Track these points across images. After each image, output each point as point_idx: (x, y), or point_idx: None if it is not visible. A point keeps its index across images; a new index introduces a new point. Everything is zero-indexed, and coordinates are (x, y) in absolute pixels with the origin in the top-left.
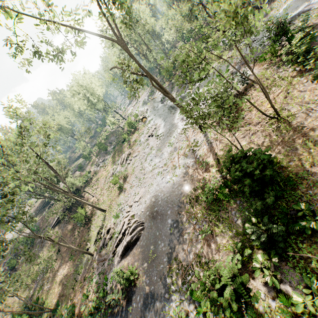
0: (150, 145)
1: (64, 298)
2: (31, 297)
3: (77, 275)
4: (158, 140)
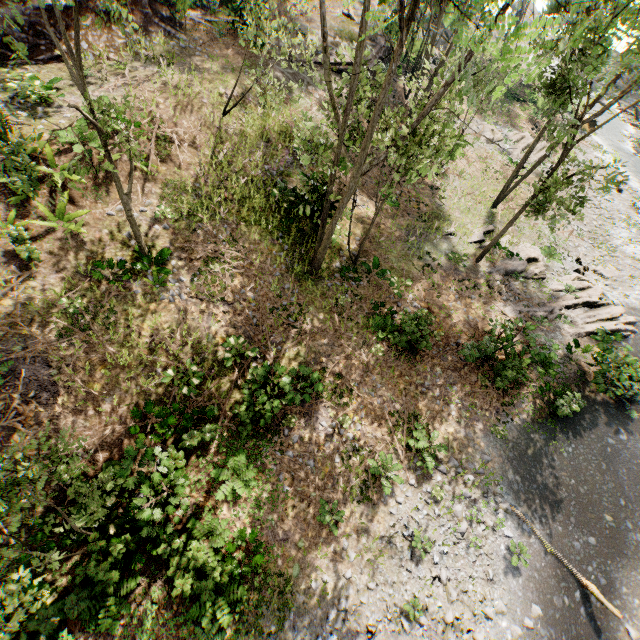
0: (616, 205)
1: (390, 268)
2: (279, 173)
3: (424, 256)
4: (638, 218)
